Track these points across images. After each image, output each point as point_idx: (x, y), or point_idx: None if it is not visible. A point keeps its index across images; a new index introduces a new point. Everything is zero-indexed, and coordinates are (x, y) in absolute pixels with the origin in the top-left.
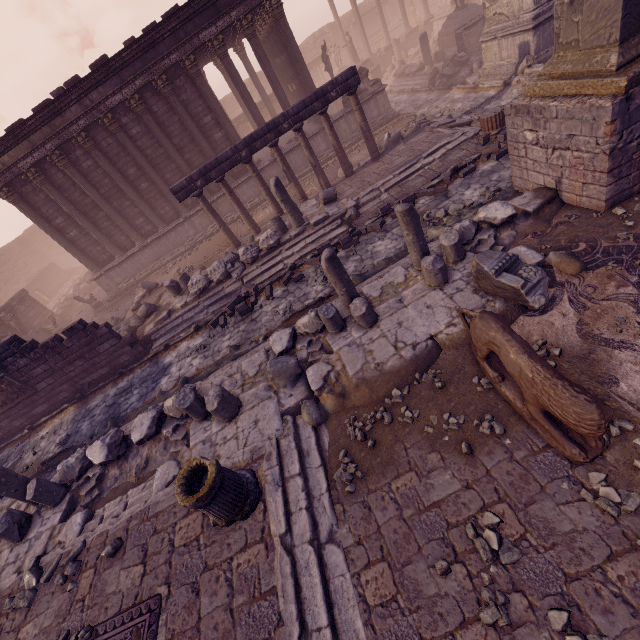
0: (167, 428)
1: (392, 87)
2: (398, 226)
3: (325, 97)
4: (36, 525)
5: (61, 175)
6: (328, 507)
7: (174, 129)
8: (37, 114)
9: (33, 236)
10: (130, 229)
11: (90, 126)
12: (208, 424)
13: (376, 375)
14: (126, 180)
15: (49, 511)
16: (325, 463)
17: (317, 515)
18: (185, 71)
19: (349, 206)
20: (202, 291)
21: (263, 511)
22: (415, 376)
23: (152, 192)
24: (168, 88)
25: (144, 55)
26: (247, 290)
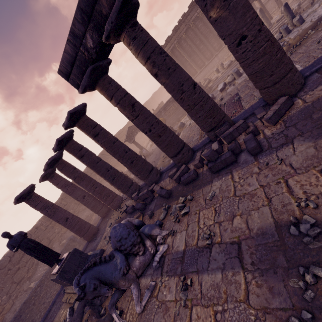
0: (227, 86)
1: None
2: None
3: None
4: None
5: (177, 52)
6: None
7: None
8: (173, 31)
9: (154, 96)
10: (196, 66)
11: (186, 30)
12: (241, 76)
13: (302, 31)
14: (196, 47)
15: None
16: None
17: None
18: None
19: (294, 7)
20: (229, 65)
21: None
22: (317, 23)
23: (204, 49)
24: None
25: None
26: None
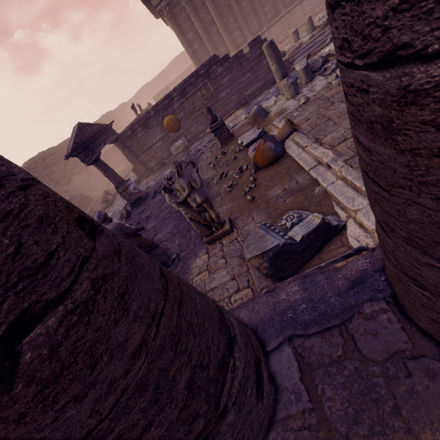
0: None
1: None
2: None
3: None
4: (302, 89)
5: None
6: None
7: None
8: None
9: (123, 109)
10: (230, 40)
11: None
12: None
13: None
14: None
15: (305, 86)
16: None
17: None
18: None
19: None
20: (327, 22)
21: None
22: None
23: (247, 9)
24: None
25: None
26: None
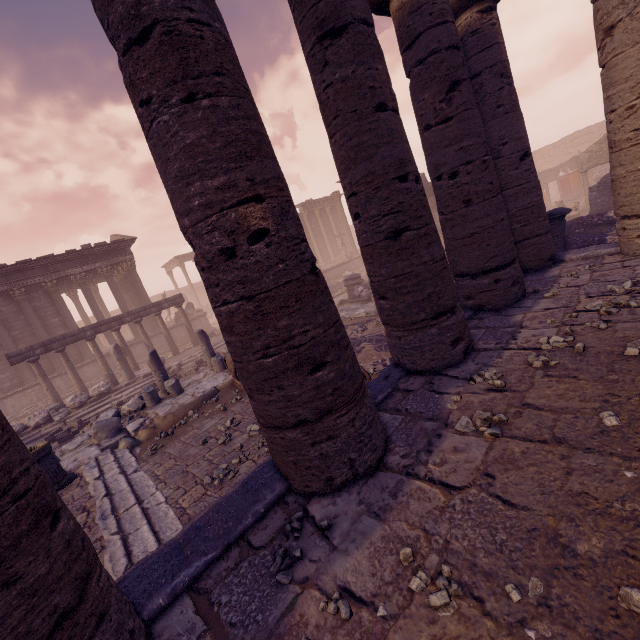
0: None
1: (215, 322)
2: (207, 368)
3: (160, 306)
4: None
5: None
6: (135, 464)
7: (17, 324)
8: None
9: None
10: None
11: None
12: None
13: (179, 408)
14: None
15: None
16: (136, 456)
17: (126, 469)
18: (45, 288)
19: (174, 365)
20: None
21: (80, 479)
22: (203, 403)
23: None
24: (24, 296)
25: (11, 275)
26: (70, 426)
